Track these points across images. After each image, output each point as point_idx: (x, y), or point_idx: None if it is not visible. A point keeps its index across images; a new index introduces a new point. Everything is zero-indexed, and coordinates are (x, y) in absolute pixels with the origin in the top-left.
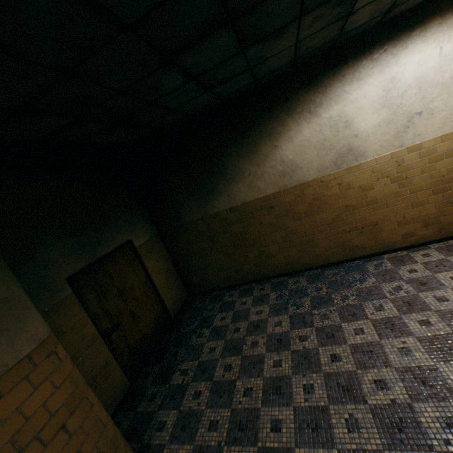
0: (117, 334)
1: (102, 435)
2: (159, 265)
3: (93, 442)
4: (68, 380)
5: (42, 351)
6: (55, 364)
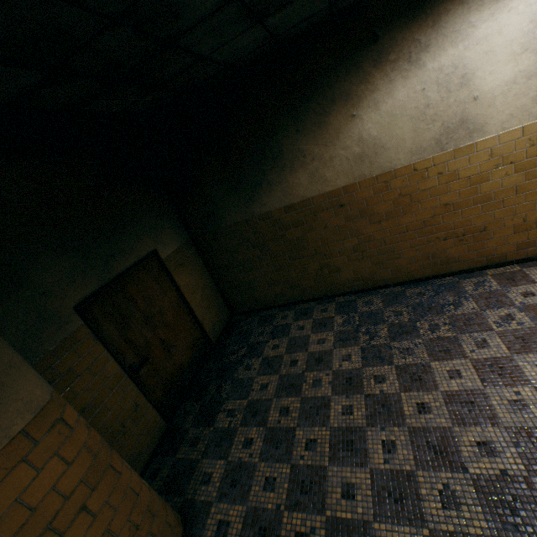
0: (146, 369)
1: (136, 506)
2: (194, 281)
3: (125, 516)
4: (84, 451)
5: (42, 422)
6: (63, 434)
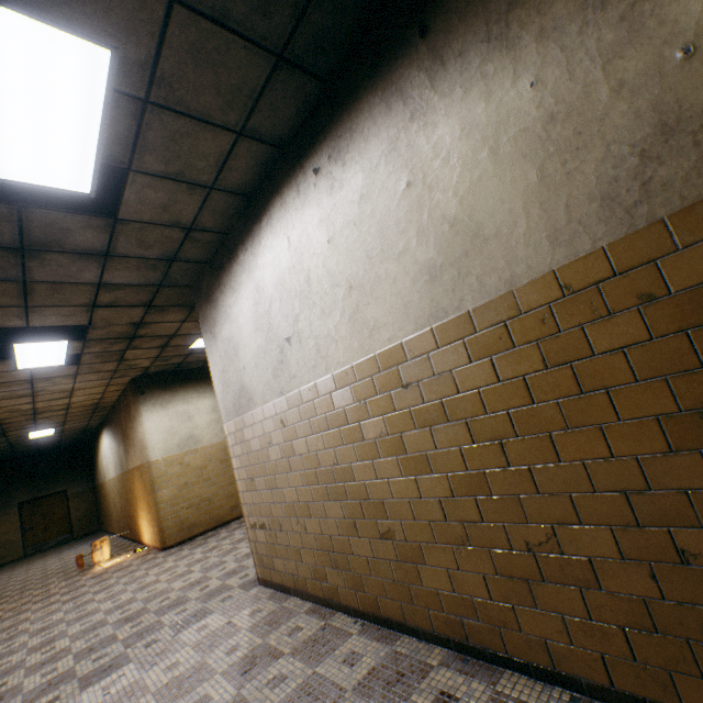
0: (32, 532)
1: None
2: (82, 505)
3: None
4: None
5: None
6: None
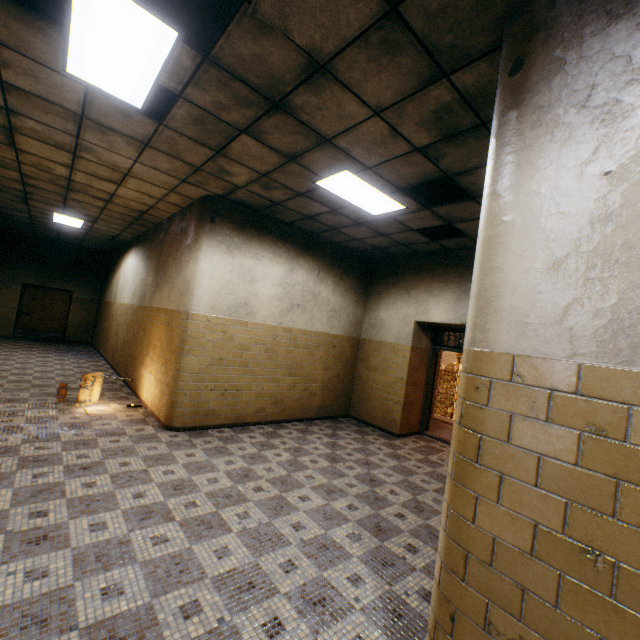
0: (27, 316)
1: None
2: (82, 313)
3: None
4: None
5: None
6: None
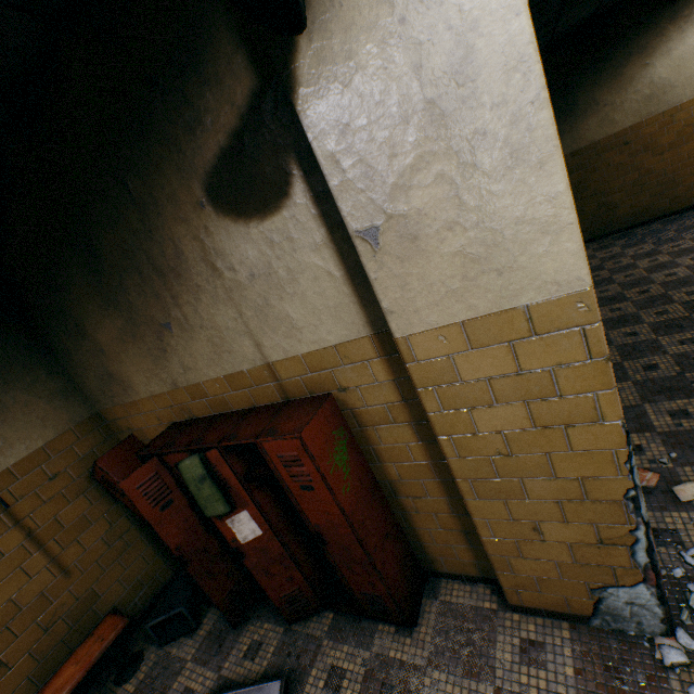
0: None
1: None
2: None
3: None
4: None
5: None
6: None
